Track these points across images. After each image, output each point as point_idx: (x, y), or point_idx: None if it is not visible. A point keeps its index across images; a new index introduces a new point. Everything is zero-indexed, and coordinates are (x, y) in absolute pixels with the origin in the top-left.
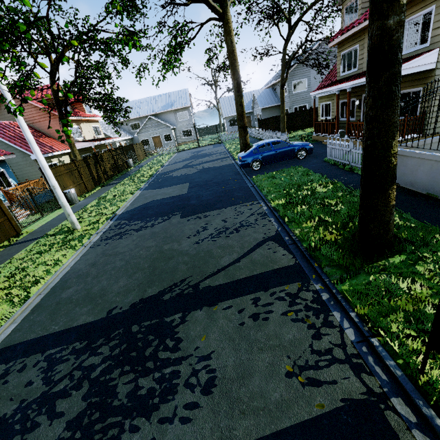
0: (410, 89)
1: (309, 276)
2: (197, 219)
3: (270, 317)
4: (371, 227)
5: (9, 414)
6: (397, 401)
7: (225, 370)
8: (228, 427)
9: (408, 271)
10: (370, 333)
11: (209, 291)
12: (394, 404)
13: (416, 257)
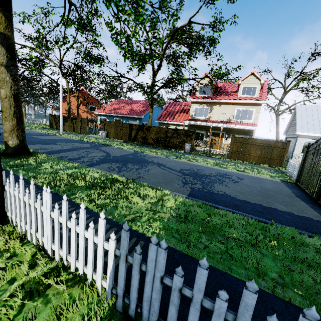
0: None
1: None
2: None
3: None
4: None
5: None
6: None
7: None
8: None
9: None
10: None
11: None
12: None
13: None
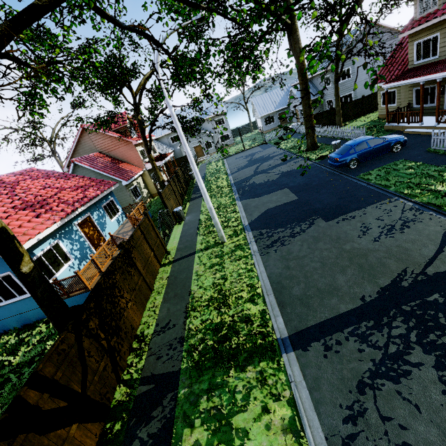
0: None
1: None
2: (347, 221)
3: None
4: None
5: (372, 368)
6: None
7: None
8: None
9: None
10: None
11: (443, 276)
12: None
13: None
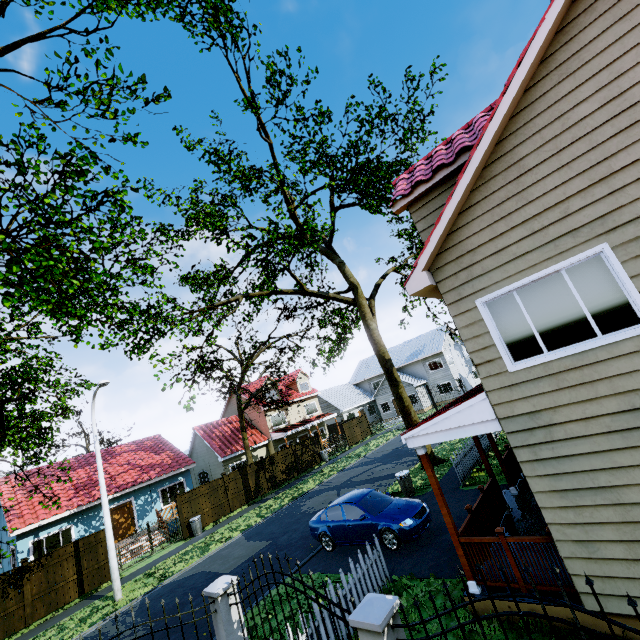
0: None
1: None
2: None
3: None
4: None
5: None
6: None
7: None
8: None
9: None
10: None
11: None
12: None
13: None
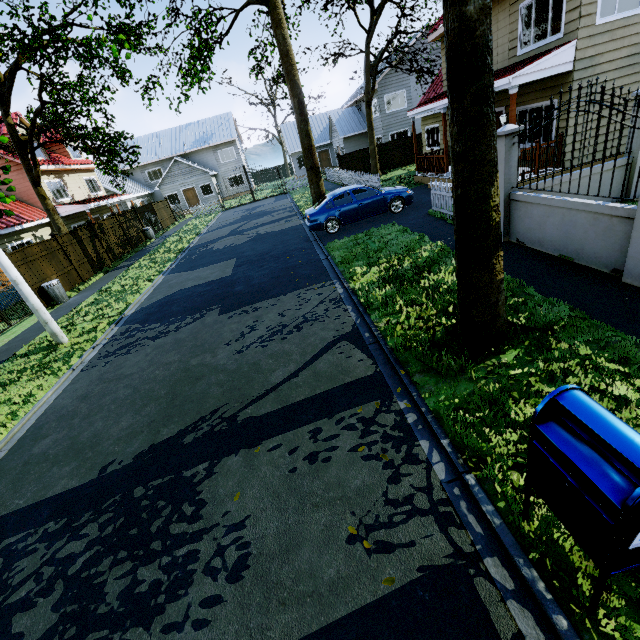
0: (542, 102)
1: (393, 390)
2: (243, 315)
3: (333, 457)
4: (474, 313)
5: None
6: (491, 562)
7: (264, 543)
8: (261, 627)
9: (524, 372)
10: (466, 467)
11: (250, 425)
12: (488, 567)
13: (536, 351)
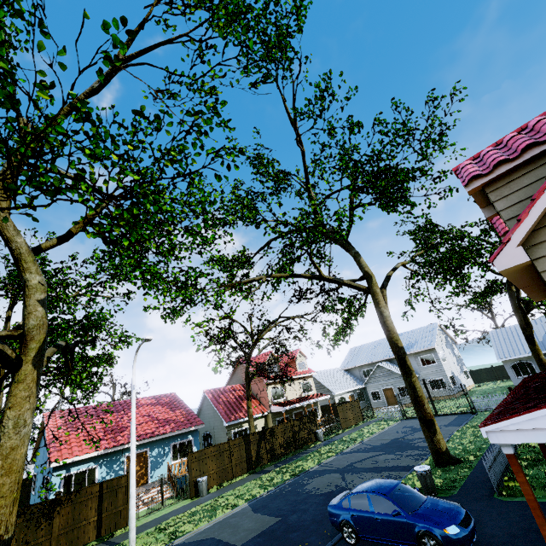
0: None
1: None
2: None
3: None
4: None
5: None
6: None
7: None
8: None
9: None
10: None
11: None
12: None
13: None
